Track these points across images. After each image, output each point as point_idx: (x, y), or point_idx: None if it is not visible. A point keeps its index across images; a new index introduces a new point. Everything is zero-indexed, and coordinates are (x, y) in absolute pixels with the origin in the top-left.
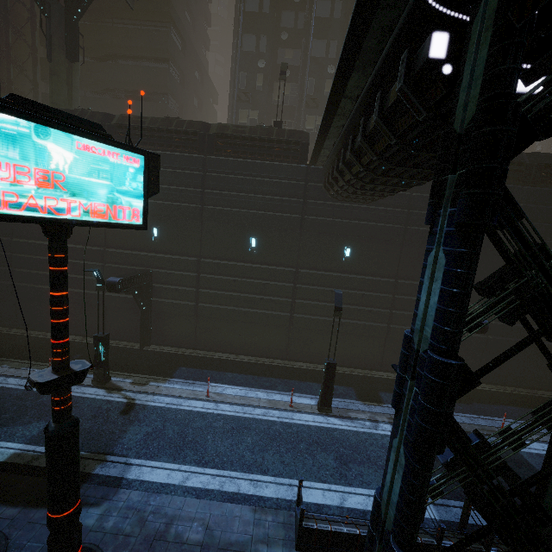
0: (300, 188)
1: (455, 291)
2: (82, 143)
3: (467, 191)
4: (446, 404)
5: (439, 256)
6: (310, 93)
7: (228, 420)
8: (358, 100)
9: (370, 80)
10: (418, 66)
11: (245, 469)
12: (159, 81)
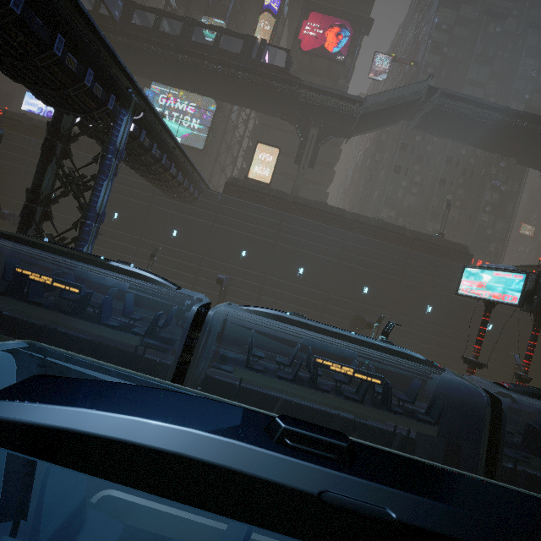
0: None
1: None
2: None
3: None
4: None
5: None
6: (432, 208)
7: None
8: None
9: None
10: None
11: None
12: (328, 177)
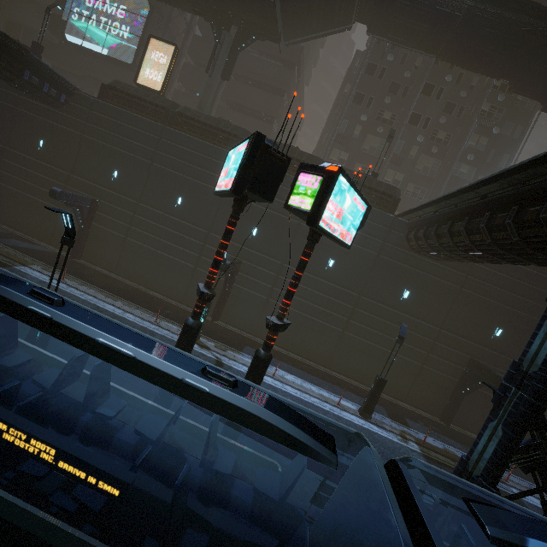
0: (384, 232)
1: None
2: (355, 196)
3: None
4: (545, 402)
5: None
6: (396, 152)
7: (294, 398)
8: (487, 199)
9: (508, 195)
10: None
11: None
12: (273, 106)
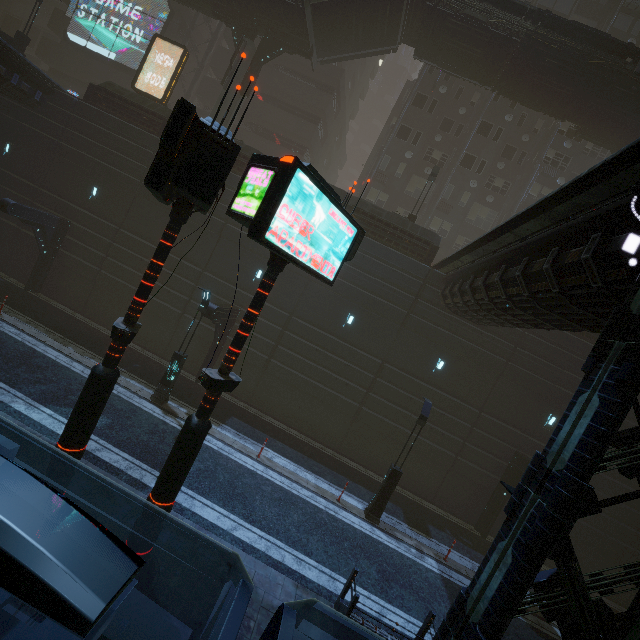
0: (416, 285)
1: (603, 429)
2: (333, 210)
3: (635, 359)
4: (570, 517)
5: (593, 399)
6: (445, 197)
7: (277, 489)
8: (526, 241)
9: (549, 234)
10: (609, 250)
11: (290, 543)
12: (304, 134)
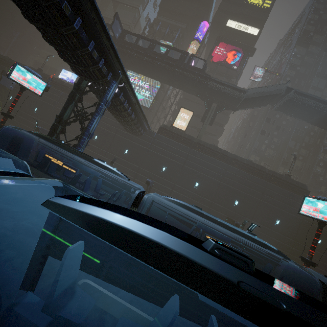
0: None
1: None
2: None
3: None
4: None
5: None
6: (283, 158)
7: None
8: None
9: None
10: None
11: None
12: (219, 132)
